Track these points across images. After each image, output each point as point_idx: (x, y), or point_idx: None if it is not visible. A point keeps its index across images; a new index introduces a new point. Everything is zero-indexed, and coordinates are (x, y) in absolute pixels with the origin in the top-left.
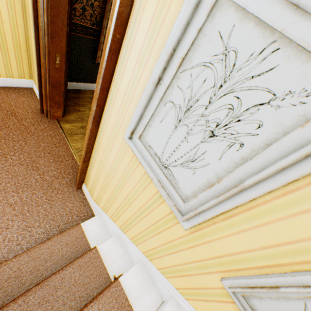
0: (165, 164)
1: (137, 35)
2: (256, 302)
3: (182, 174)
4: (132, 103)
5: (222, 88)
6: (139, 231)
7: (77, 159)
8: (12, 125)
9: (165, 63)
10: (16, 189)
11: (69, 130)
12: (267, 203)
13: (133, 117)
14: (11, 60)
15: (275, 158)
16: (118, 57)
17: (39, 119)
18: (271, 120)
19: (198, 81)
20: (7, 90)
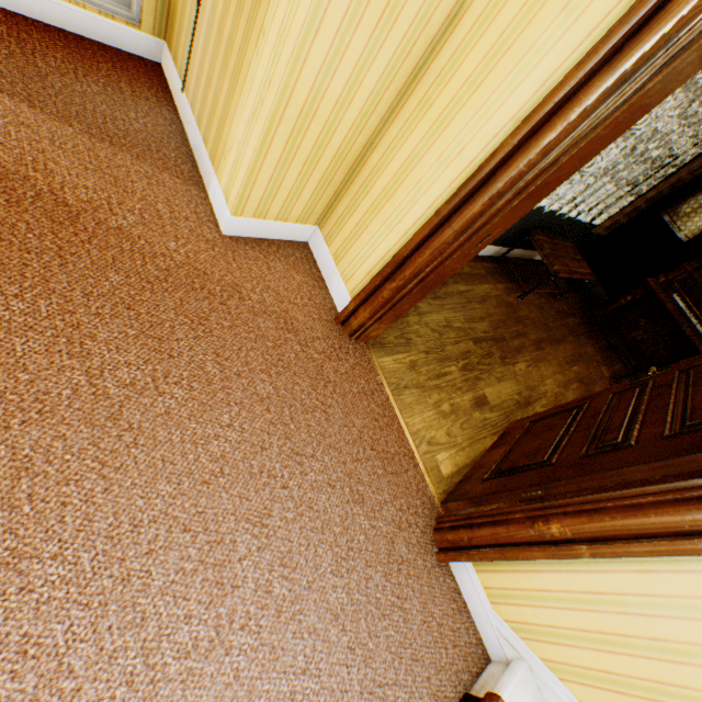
0: None
1: None
2: None
3: None
4: None
5: None
6: None
7: (421, 466)
8: (293, 361)
9: None
10: (336, 565)
11: (392, 376)
12: None
13: None
14: (306, 186)
15: None
16: None
17: (335, 340)
18: None
19: None
20: (265, 250)
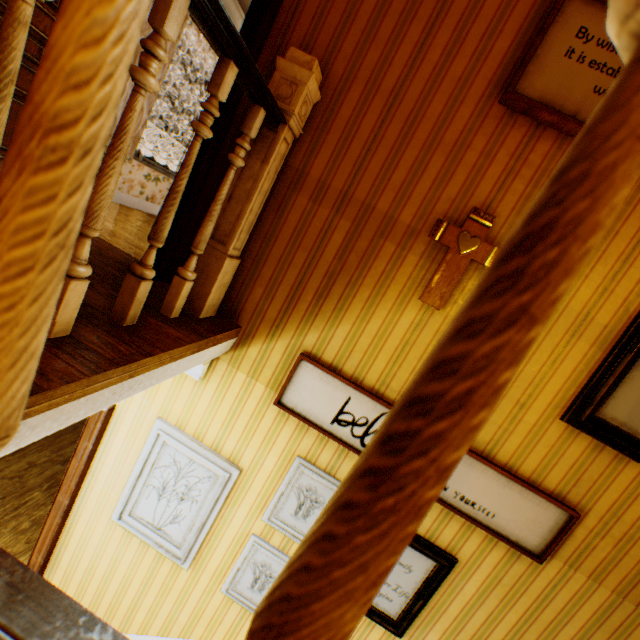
0: (159, 526)
1: (114, 444)
2: (239, 586)
3: (173, 528)
4: (116, 487)
5: (180, 476)
6: (148, 609)
7: None
8: None
9: (143, 467)
10: None
11: None
12: (219, 524)
13: (121, 500)
14: None
15: (210, 503)
16: (95, 455)
17: None
18: (204, 487)
19: (166, 473)
20: None
